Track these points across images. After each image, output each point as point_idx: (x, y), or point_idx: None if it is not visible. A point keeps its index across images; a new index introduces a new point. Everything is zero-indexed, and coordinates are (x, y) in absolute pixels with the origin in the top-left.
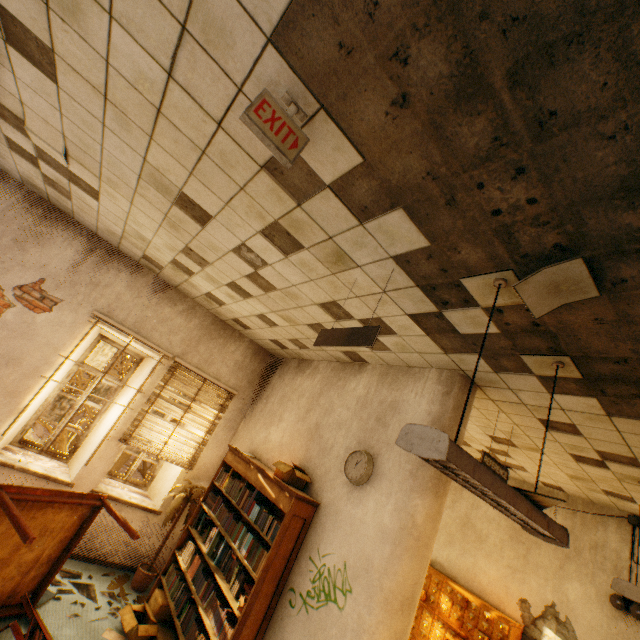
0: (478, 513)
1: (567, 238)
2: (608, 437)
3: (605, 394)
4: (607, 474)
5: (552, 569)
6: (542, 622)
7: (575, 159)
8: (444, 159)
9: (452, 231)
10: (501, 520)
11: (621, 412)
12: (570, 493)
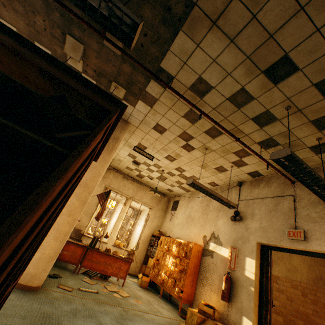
0: (192, 210)
1: (60, 29)
2: (168, 123)
3: (138, 96)
4: (199, 153)
5: (214, 218)
6: (209, 241)
7: (34, 3)
8: (24, 18)
9: (48, 43)
10: (199, 209)
11: (151, 103)
12: (220, 184)
